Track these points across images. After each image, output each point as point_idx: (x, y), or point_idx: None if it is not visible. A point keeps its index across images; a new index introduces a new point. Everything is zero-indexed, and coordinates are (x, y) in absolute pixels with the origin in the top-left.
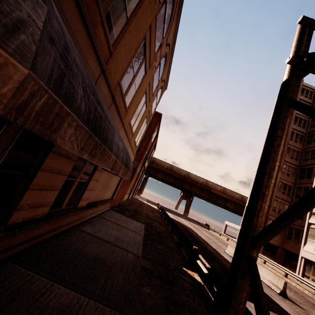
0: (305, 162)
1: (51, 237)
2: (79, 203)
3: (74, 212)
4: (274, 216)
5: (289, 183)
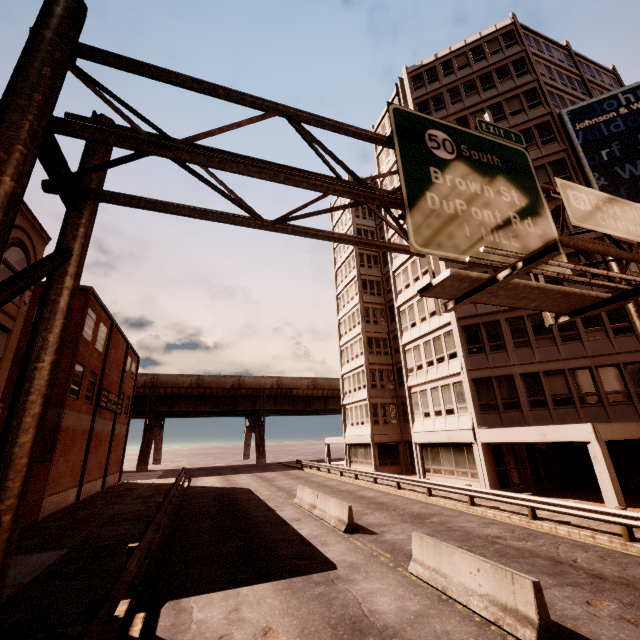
0: (390, 295)
1: None
2: None
3: None
4: (377, 396)
5: (381, 335)
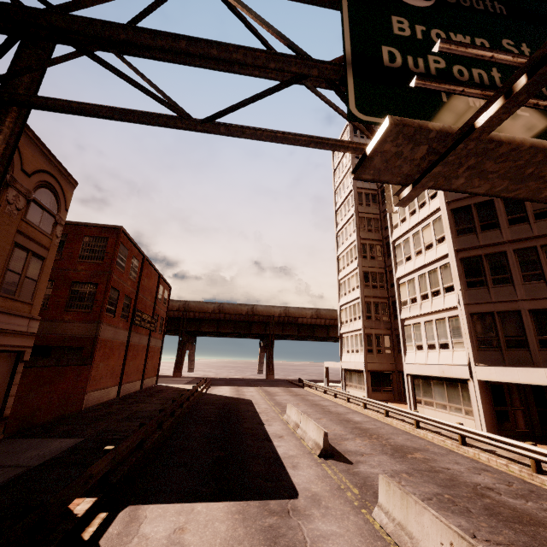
0: (387, 231)
1: None
2: None
3: None
4: (372, 327)
5: (377, 269)
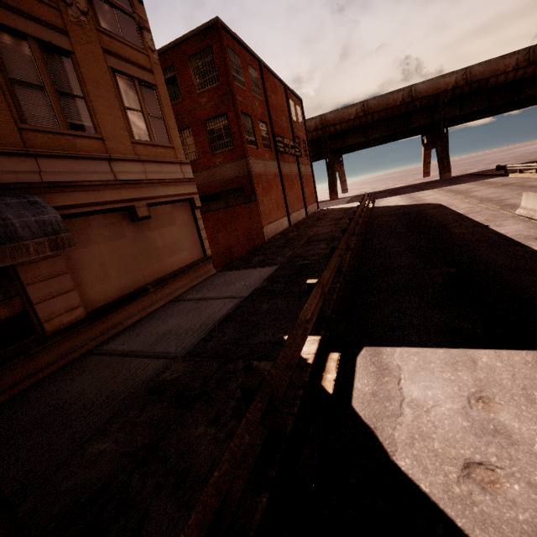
0: None
1: (15, 397)
2: (46, 326)
3: (52, 341)
4: None
5: None
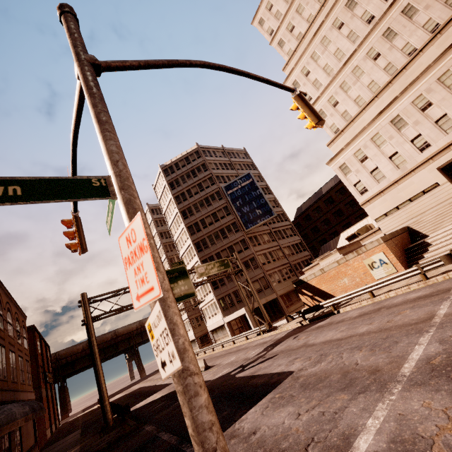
0: None
1: None
2: None
3: None
4: (192, 314)
5: None
